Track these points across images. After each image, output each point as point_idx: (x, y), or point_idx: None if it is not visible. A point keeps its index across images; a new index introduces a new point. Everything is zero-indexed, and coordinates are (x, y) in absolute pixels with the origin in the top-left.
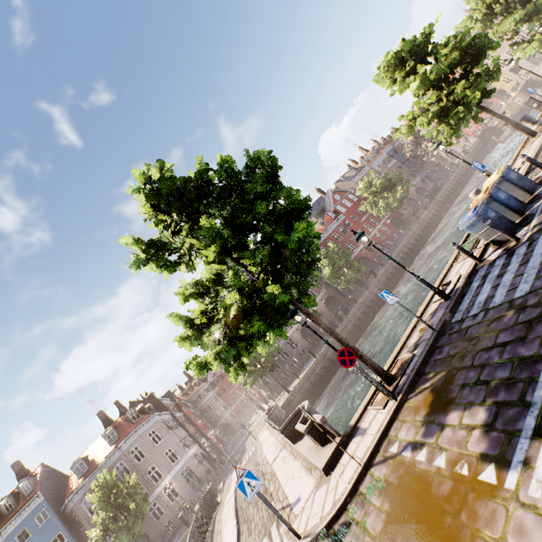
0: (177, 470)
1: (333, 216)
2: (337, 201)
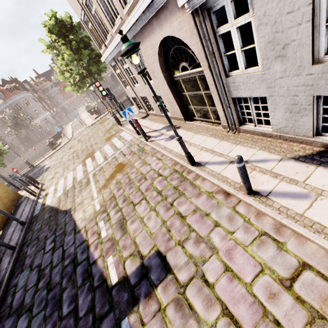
0: (41, 119)
1: None
2: None
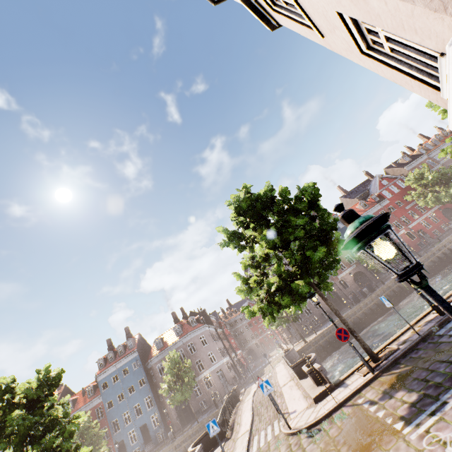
0: (214, 368)
1: (376, 199)
2: (383, 186)
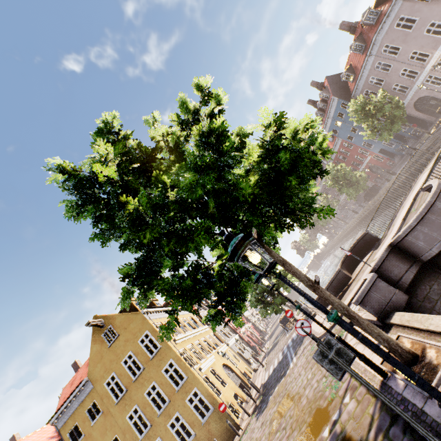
0: None
1: None
2: None
